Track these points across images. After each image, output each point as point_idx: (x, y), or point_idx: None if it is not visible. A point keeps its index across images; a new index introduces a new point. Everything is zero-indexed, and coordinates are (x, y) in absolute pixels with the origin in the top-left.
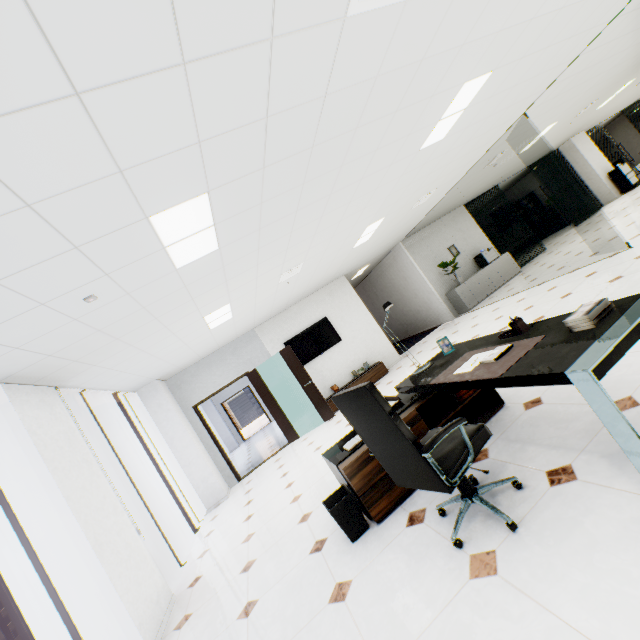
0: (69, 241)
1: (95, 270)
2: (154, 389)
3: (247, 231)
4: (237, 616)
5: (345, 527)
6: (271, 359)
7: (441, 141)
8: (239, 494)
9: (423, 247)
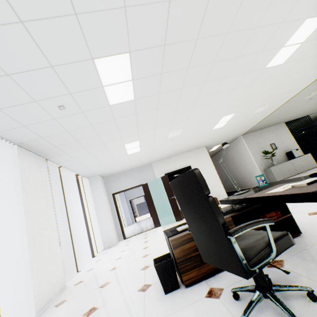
0: (47, 60)
1: (63, 88)
2: (96, 179)
3: (151, 92)
4: (83, 313)
5: (162, 281)
6: (156, 180)
7: (280, 65)
8: (121, 245)
9: (254, 141)
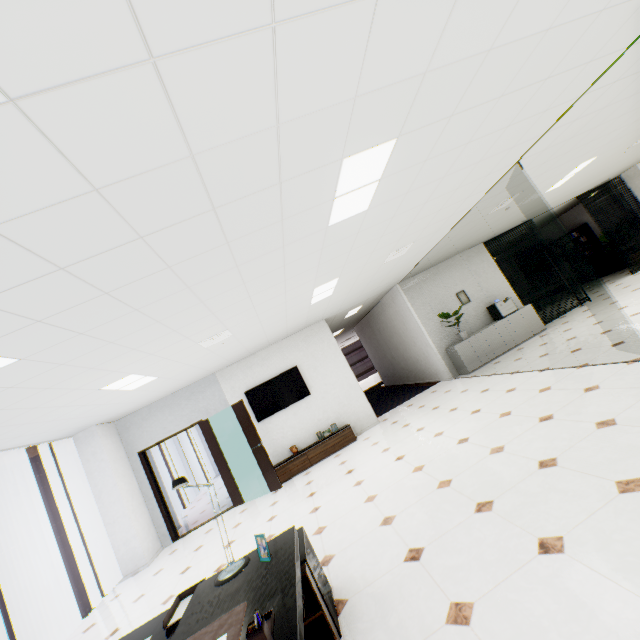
0: None
1: None
2: (91, 435)
3: (57, 339)
4: None
5: None
6: (229, 408)
7: (367, 211)
8: (153, 569)
9: (425, 291)
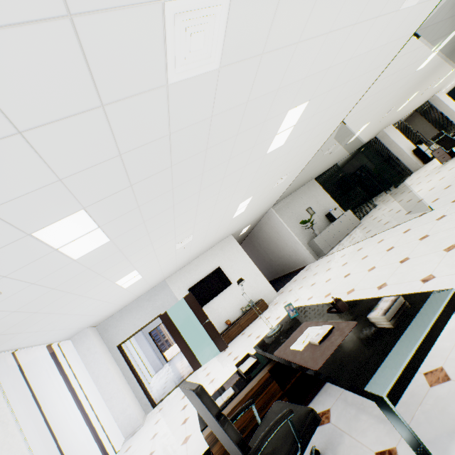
0: None
1: None
2: (84, 335)
3: (133, 225)
4: None
5: None
6: (178, 302)
7: (282, 146)
8: (150, 423)
9: (288, 210)
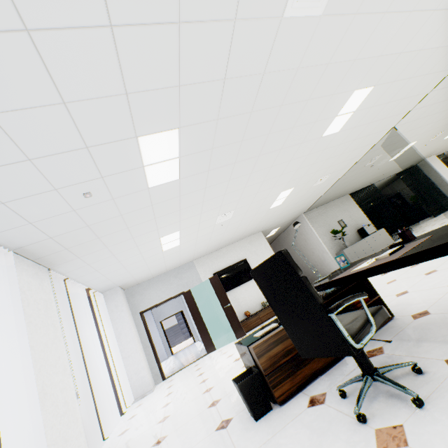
0: (83, 141)
1: (95, 171)
2: (115, 293)
3: (200, 170)
4: None
5: (250, 403)
6: (202, 284)
7: (336, 133)
8: (162, 388)
9: (319, 219)
